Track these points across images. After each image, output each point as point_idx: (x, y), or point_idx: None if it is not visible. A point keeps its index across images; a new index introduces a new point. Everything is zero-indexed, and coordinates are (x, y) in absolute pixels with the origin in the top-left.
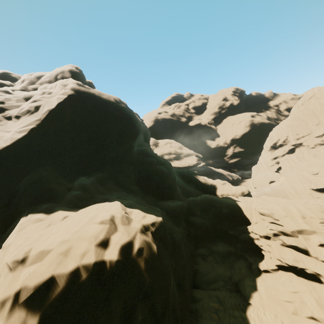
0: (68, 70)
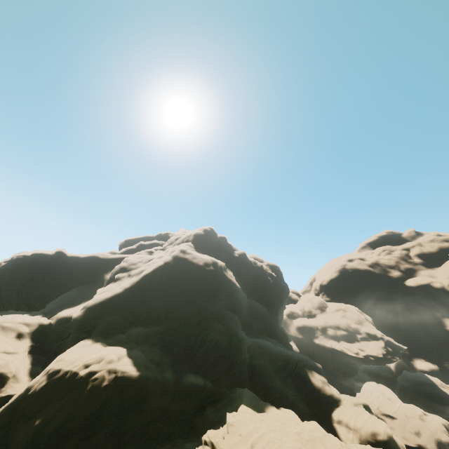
0: (194, 234)
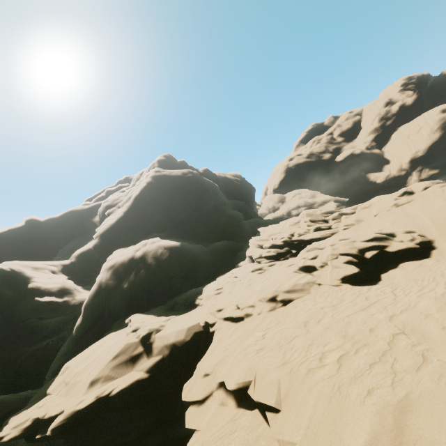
0: (156, 161)
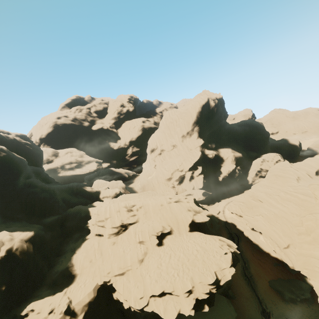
0: None
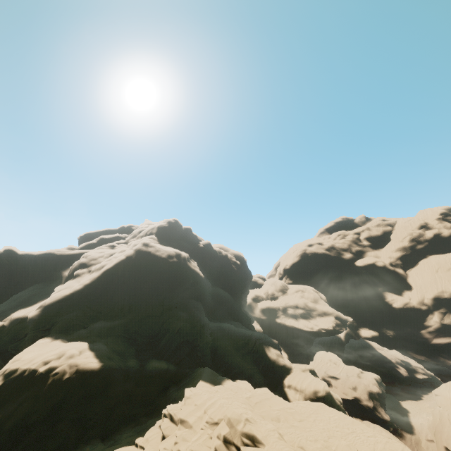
0: (157, 226)
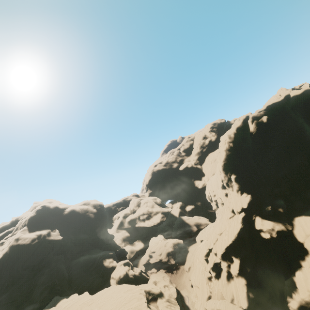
0: (28, 218)
